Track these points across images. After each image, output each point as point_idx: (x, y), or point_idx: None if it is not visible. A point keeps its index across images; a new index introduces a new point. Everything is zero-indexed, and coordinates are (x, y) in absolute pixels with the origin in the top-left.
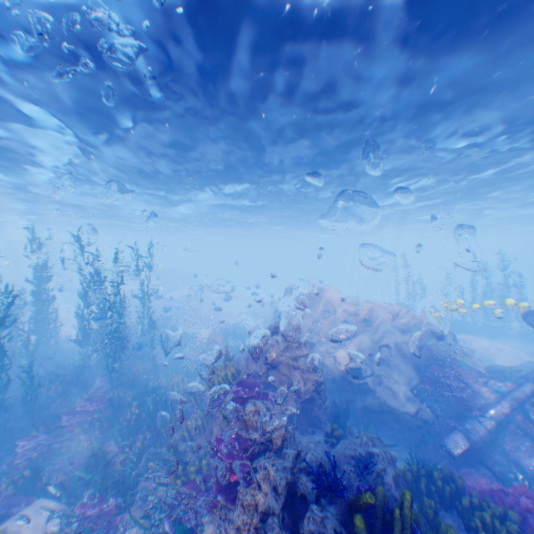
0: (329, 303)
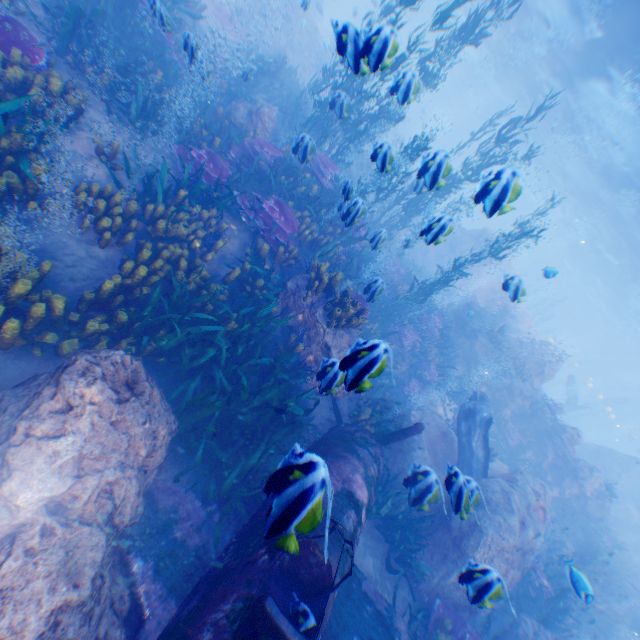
0: None
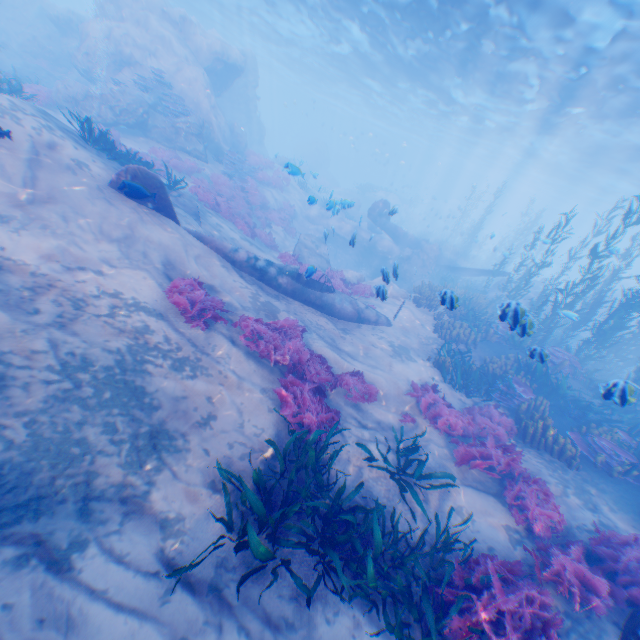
0: None
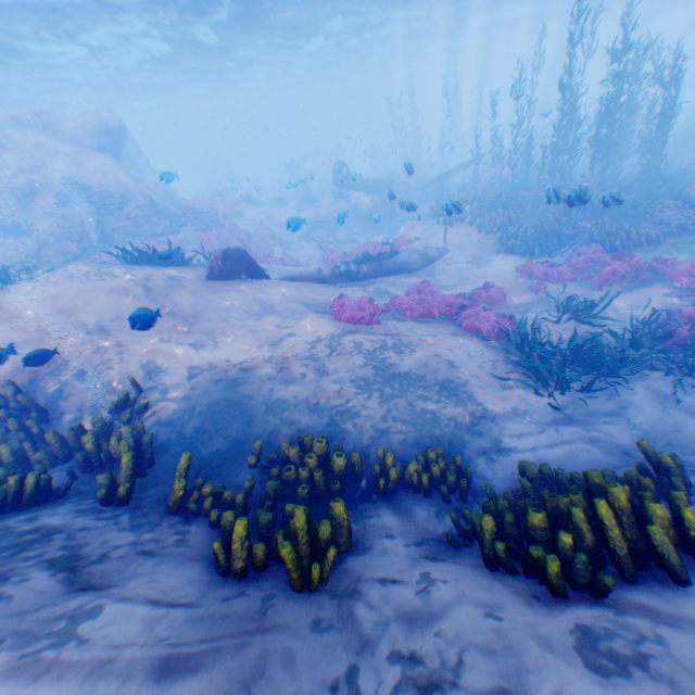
0: None
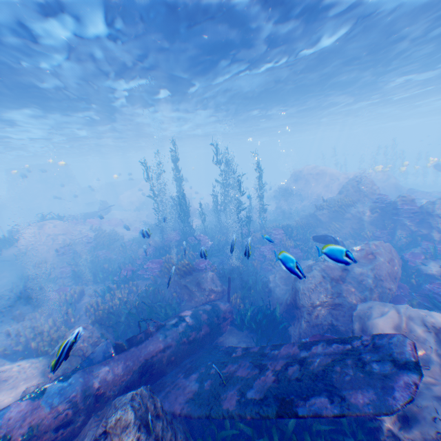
0: (332, 175)
